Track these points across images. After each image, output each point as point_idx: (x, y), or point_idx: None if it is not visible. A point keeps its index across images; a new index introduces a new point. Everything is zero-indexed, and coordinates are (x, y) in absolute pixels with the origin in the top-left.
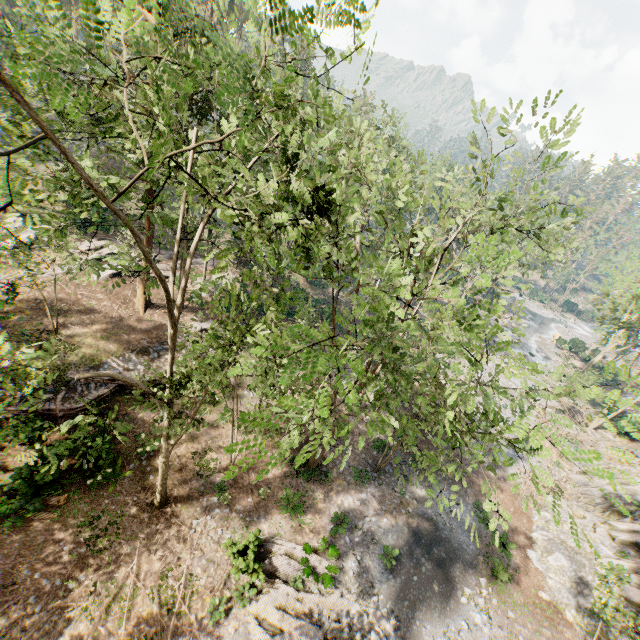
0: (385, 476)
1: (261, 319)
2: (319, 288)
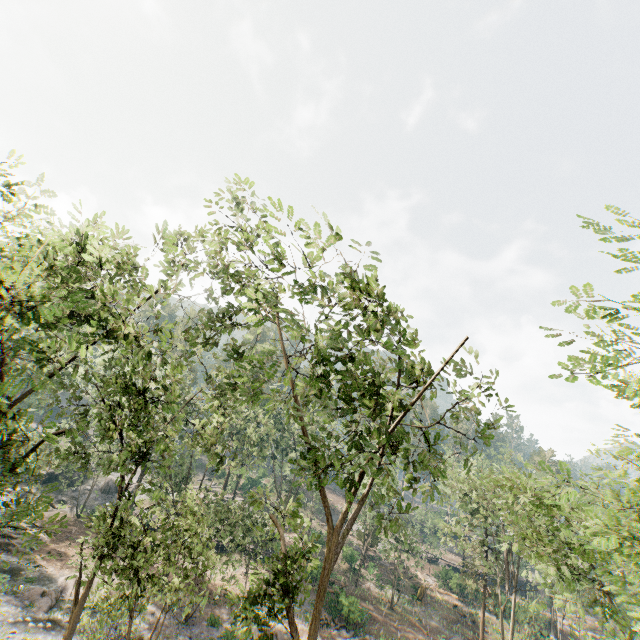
0: (187, 627)
1: (262, 549)
2: (354, 575)
